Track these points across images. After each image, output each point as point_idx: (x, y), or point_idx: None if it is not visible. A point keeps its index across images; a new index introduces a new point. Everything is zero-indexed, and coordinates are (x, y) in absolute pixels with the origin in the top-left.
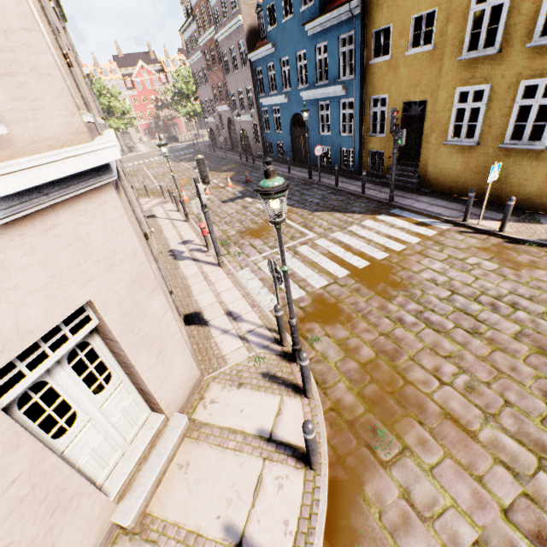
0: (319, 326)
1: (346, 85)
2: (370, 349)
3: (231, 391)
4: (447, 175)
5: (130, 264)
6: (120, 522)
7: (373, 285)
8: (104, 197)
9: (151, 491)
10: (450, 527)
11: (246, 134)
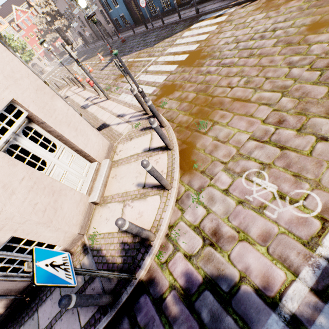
0: (165, 98)
1: None
2: (193, 94)
3: (127, 143)
4: None
5: (28, 80)
6: (92, 201)
7: (192, 64)
8: None
9: (102, 189)
10: (237, 139)
11: (100, 22)
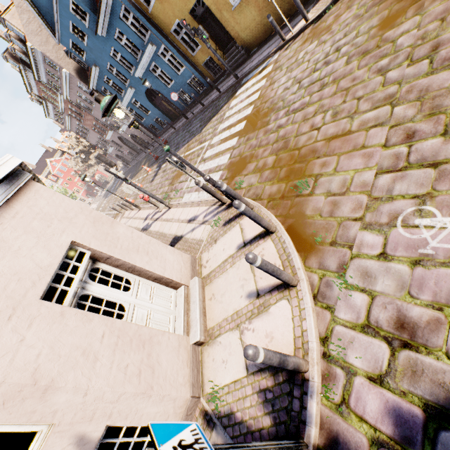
0: (239, 177)
1: (151, 41)
2: (271, 157)
3: (213, 248)
4: (255, 27)
5: (83, 215)
6: (194, 341)
7: (254, 127)
8: (34, 188)
9: (202, 319)
10: (359, 182)
11: (135, 136)
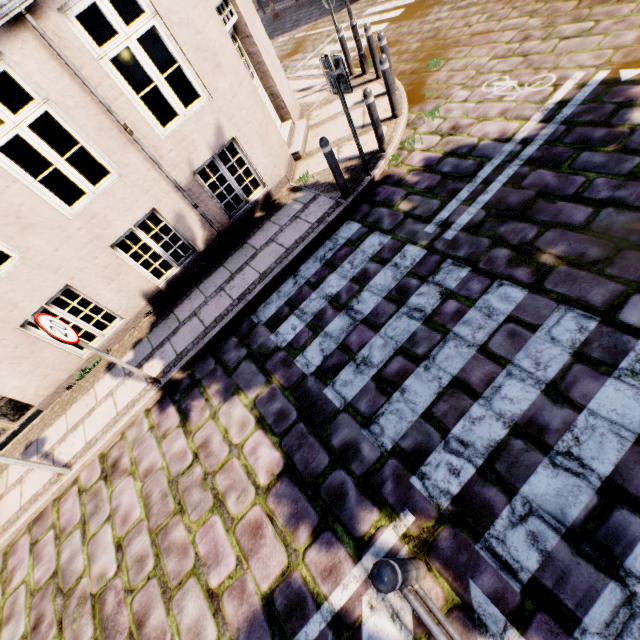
0: None
1: None
2: (417, 44)
3: (326, 107)
4: None
5: None
6: (295, 151)
7: (412, 17)
8: None
9: (304, 145)
10: (476, 64)
11: None
